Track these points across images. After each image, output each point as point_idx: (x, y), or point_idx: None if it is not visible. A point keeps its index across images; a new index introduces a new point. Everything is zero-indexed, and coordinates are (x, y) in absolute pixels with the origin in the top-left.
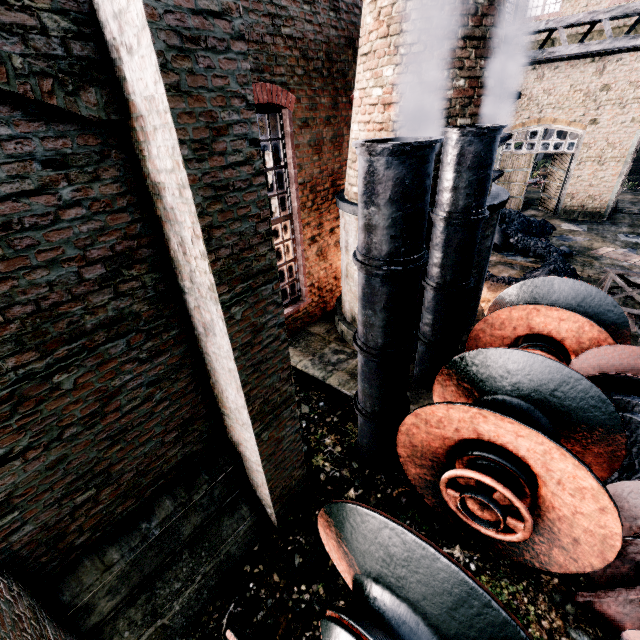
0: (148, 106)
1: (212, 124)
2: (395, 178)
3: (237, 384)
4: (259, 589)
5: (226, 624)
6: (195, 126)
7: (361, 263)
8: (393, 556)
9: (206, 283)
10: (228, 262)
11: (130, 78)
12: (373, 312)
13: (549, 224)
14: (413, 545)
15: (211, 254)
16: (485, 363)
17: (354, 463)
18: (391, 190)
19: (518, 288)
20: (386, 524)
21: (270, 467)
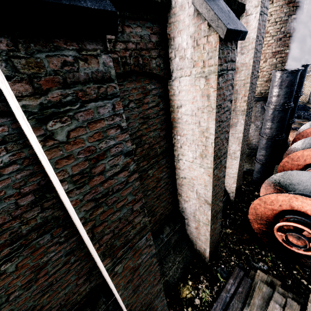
0: (242, 65)
1: (255, 68)
2: (289, 80)
3: (239, 142)
4: (235, 216)
5: (228, 224)
6: (253, 69)
7: (271, 107)
8: (302, 180)
9: (241, 109)
10: (248, 103)
11: (238, 59)
12: (273, 123)
13: (307, 106)
14: (310, 174)
15: (247, 100)
16: (309, 142)
17: (253, 186)
18: (287, 83)
19: (310, 123)
20: (299, 171)
21: (238, 175)
